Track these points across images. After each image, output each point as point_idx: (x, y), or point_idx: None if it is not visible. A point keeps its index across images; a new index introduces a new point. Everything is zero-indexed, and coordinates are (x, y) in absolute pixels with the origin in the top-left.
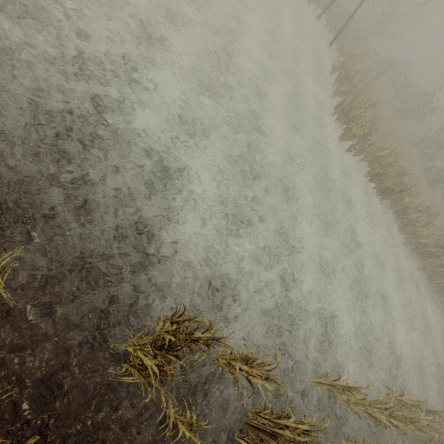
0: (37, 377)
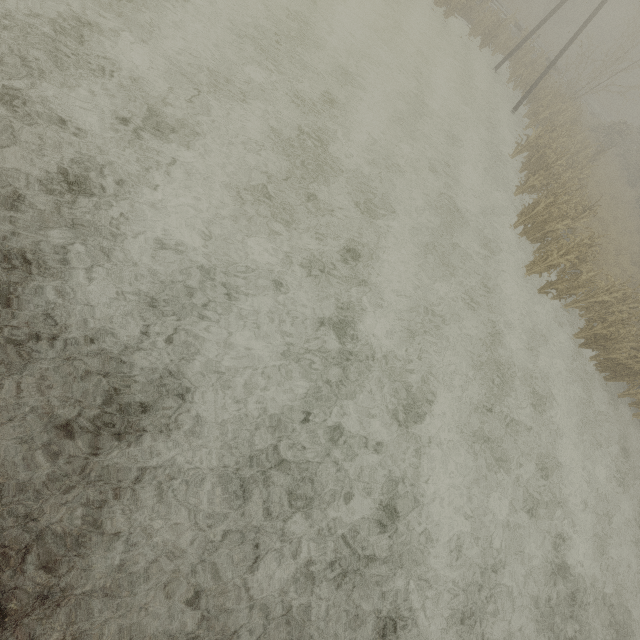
0: None
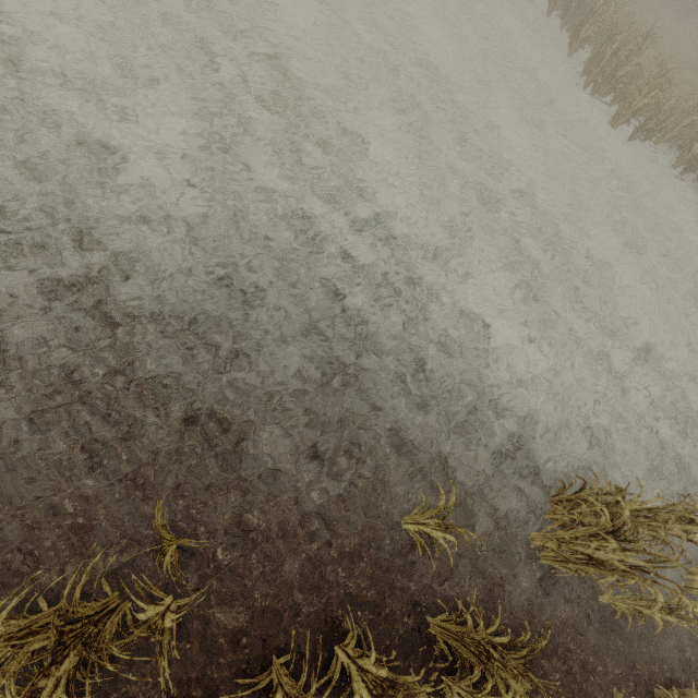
0: (477, 599)
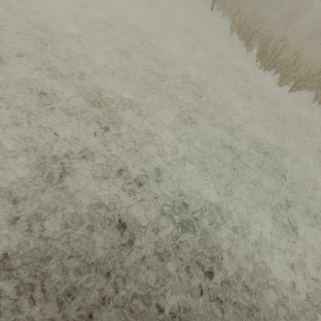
0: None
